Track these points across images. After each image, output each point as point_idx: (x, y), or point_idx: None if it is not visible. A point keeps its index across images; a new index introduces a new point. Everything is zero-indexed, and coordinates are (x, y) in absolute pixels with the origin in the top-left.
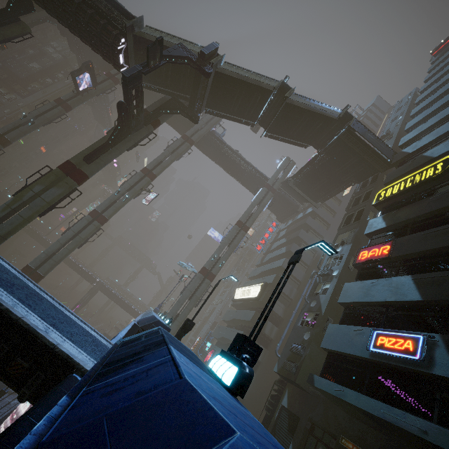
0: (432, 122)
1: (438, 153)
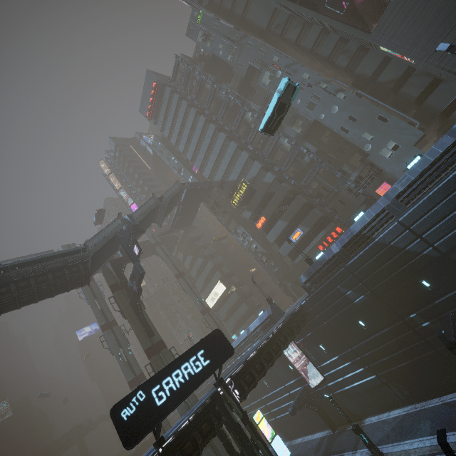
0: (212, 165)
1: (235, 179)
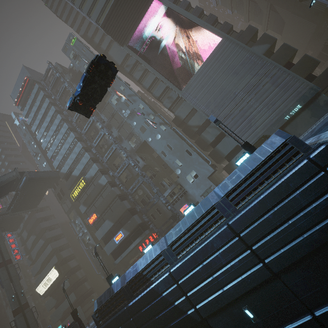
0: (61, 157)
1: (77, 174)
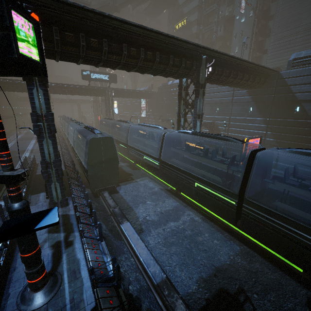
0: None
1: (185, 12)
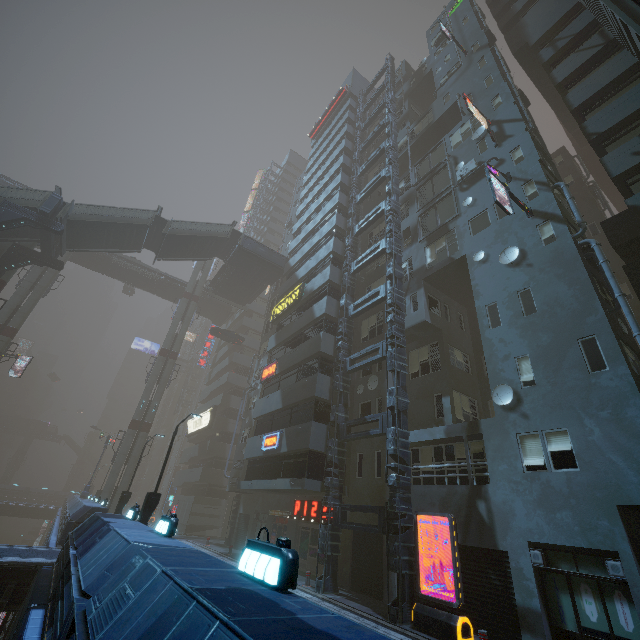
0: (302, 236)
1: (300, 276)
